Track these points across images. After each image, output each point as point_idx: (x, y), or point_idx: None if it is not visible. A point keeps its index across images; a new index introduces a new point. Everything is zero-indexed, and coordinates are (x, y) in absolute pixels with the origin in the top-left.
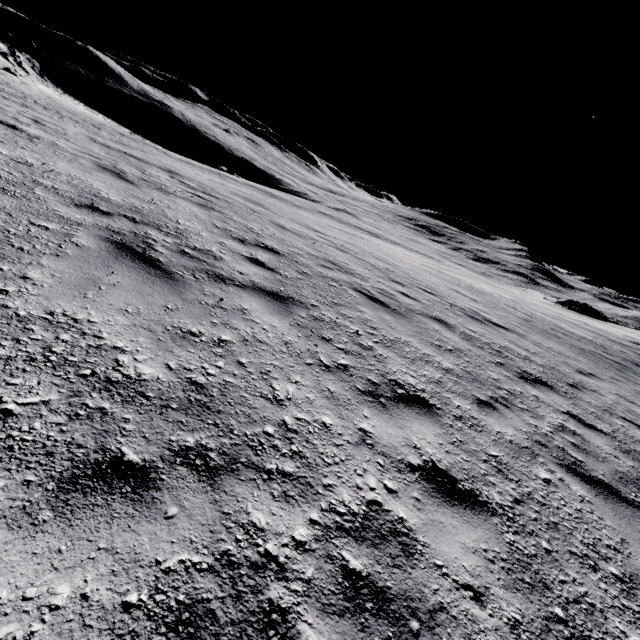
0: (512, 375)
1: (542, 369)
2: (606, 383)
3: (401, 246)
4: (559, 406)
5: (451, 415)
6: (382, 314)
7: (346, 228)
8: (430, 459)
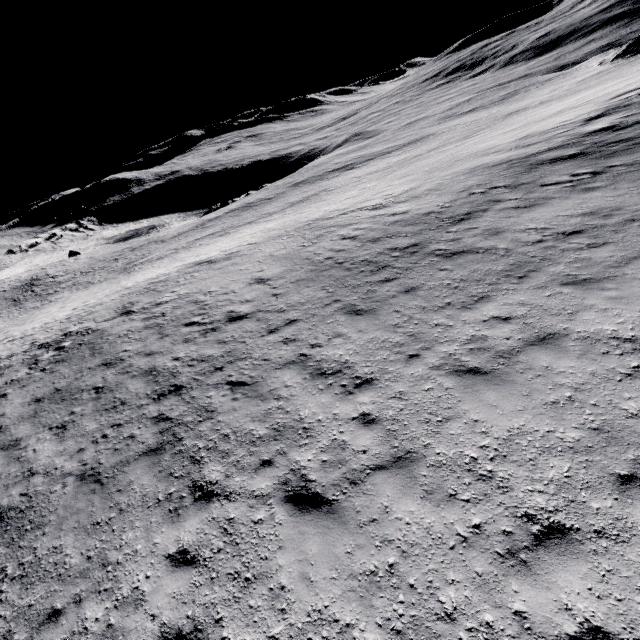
0: (149, 400)
1: (205, 366)
2: (294, 326)
3: (379, 157)
4: (157, 412)
5: (42, 474)
6: (89, 404)
7: (313, 188)
8: (0, 508)
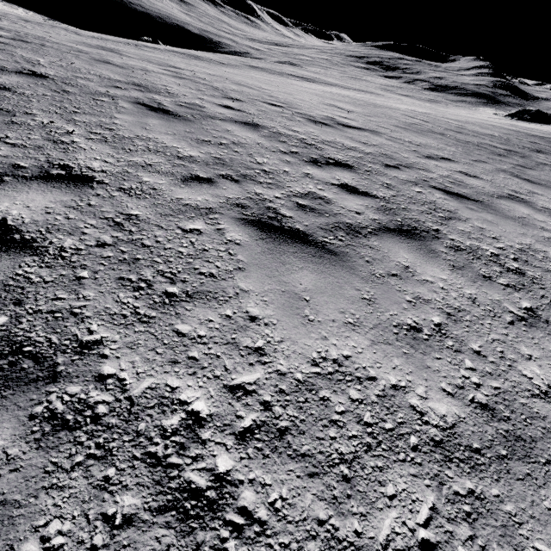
0: (297, 160)
1: (362, 155)
2: (456, 164)
3: (337, 86)
4: (335, 180)
5: (115, 188)
6: (149, 120)
7: (276, 78)
8: (3, 218)
